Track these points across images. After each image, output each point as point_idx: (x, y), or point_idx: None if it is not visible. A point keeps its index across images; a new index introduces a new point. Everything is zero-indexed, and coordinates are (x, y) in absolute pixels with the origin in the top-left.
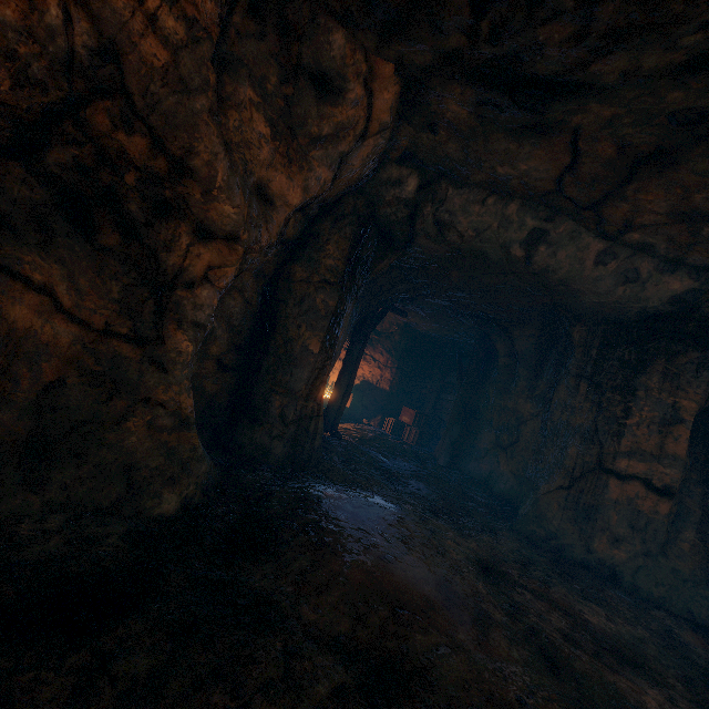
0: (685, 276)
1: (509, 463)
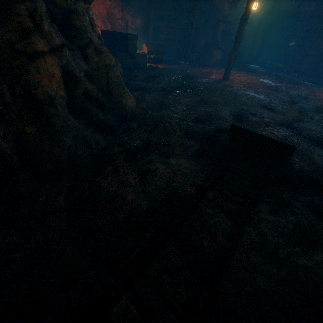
0: None
1: None
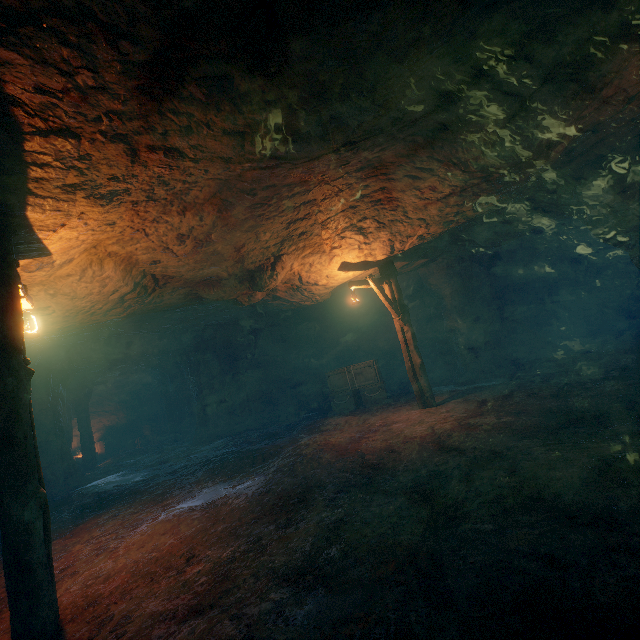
0: (192, 332)
1: (195, 421)
